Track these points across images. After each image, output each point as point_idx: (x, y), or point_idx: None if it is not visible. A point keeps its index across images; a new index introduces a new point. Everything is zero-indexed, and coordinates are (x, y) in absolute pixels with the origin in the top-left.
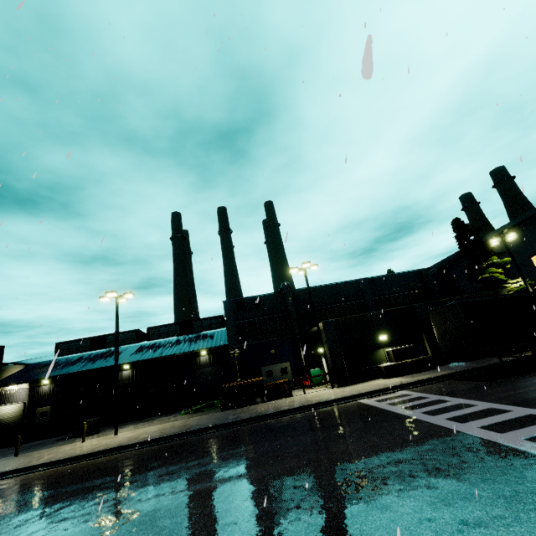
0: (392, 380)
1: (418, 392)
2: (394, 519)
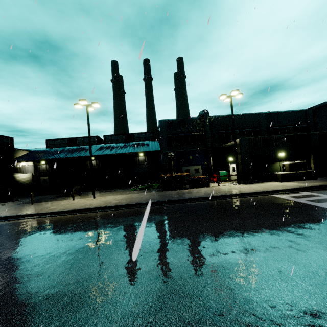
0: (287, 184)
1: (324, 194)
2: None
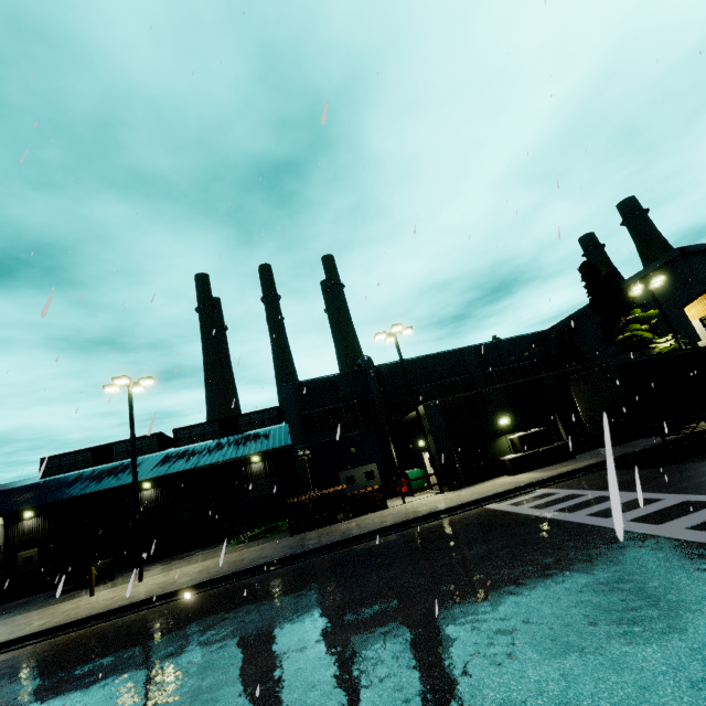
0: (522, 477)
1: (565, 489)
2: (646, 685)
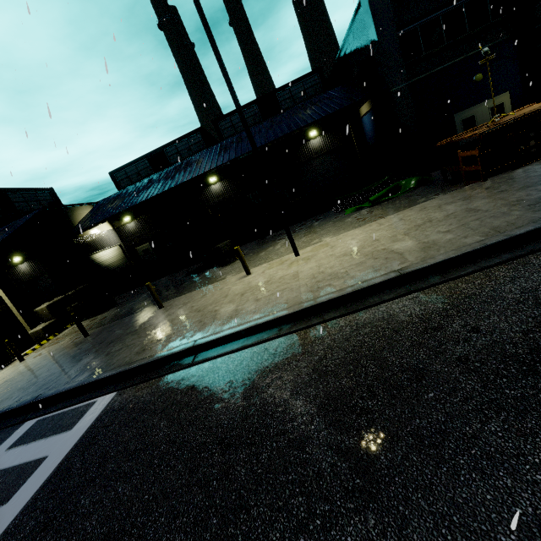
0: None
1: None
2: None
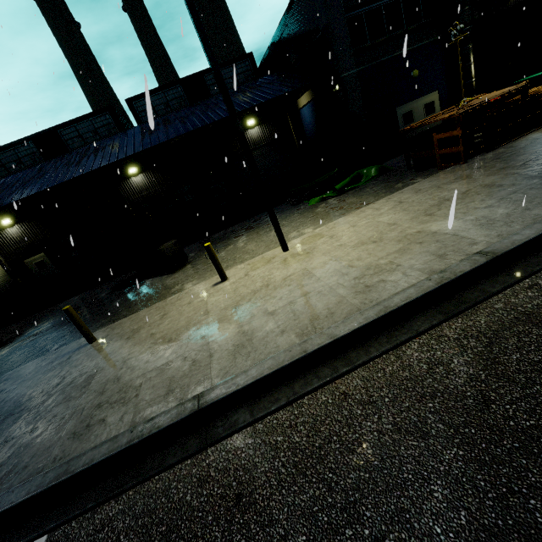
0: None
1: None
2: None
